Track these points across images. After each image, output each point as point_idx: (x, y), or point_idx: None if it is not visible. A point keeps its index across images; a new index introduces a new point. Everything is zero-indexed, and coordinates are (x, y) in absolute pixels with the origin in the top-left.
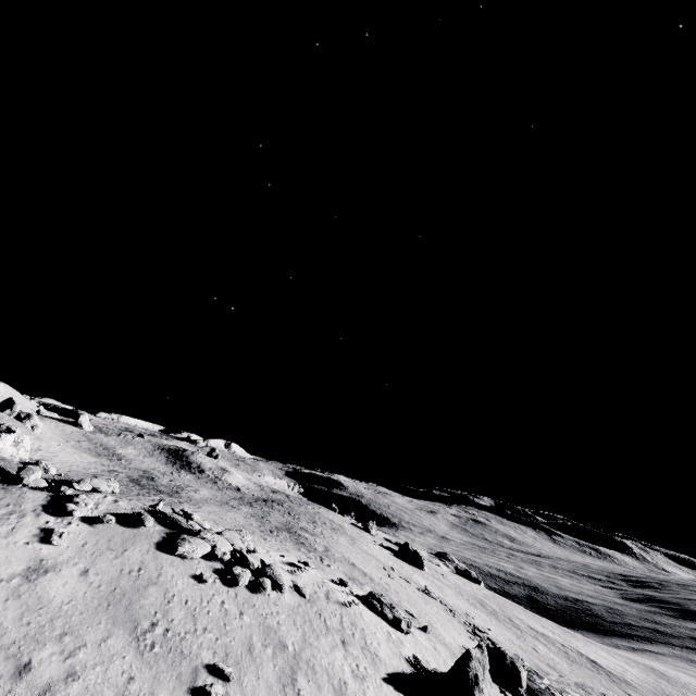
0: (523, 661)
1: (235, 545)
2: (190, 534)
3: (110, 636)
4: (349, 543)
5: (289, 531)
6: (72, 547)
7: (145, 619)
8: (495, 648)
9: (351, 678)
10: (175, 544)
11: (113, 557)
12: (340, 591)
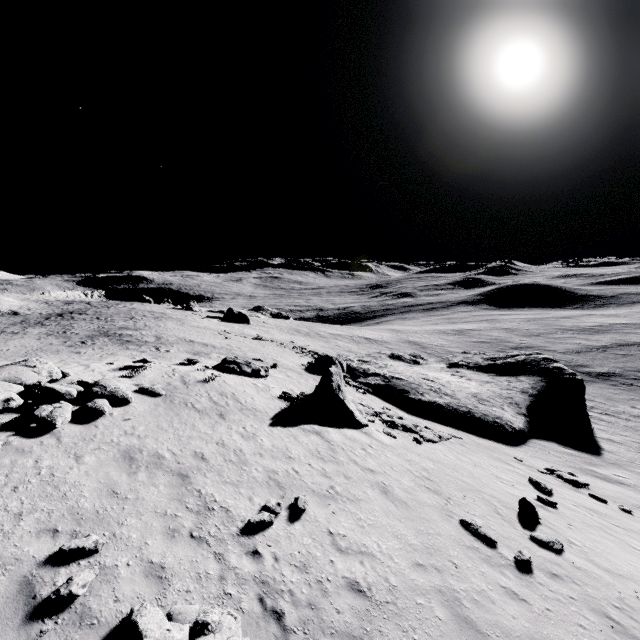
0: (343, 357)
1: (25, 382)
2: None
3: None
4: (178, 325)
5: (107, 335)
6: None
7: None
8: (324, 357)
9: (244, 442)
10: None
11: None
12: (195, 370)
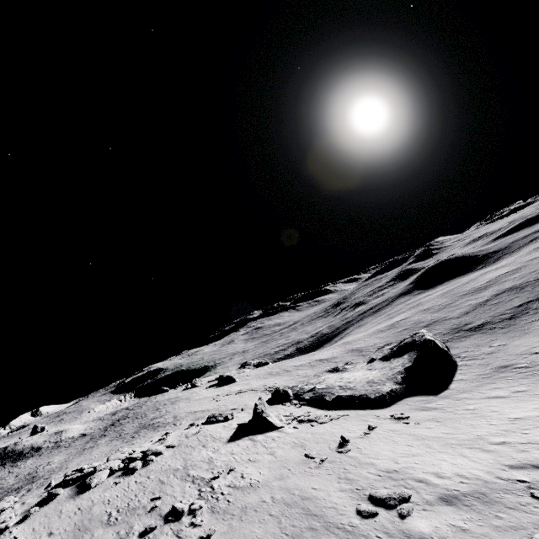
0: (288, 386)
1: (121, 458)
2: (89, 476)
3: (93, 534)
4: (187, 402)
5: (145, 427)
6: (28, 536)
7: (103, 517)
8: (275, 391)
9: (213, 454)
10: (87, 485)
11: (58, 518)
12: (192, 429)
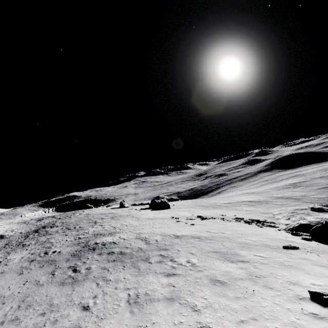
0: None
1: None
2: None
3: None
4: (136, 220)
5: (90, 248)
6: None
7: None
8: (325, 224)
9: None
10: None
11: None
12: None
